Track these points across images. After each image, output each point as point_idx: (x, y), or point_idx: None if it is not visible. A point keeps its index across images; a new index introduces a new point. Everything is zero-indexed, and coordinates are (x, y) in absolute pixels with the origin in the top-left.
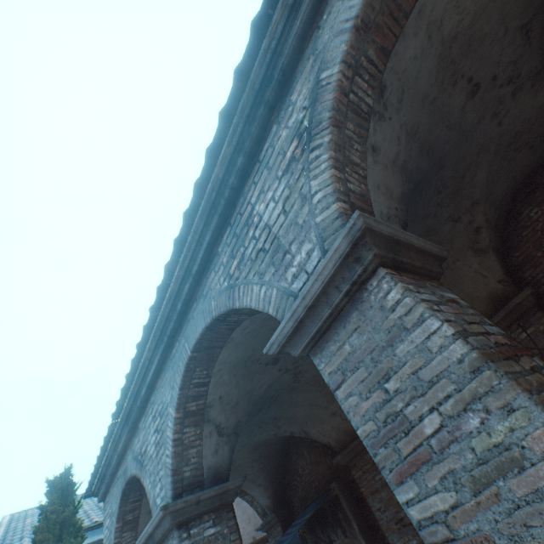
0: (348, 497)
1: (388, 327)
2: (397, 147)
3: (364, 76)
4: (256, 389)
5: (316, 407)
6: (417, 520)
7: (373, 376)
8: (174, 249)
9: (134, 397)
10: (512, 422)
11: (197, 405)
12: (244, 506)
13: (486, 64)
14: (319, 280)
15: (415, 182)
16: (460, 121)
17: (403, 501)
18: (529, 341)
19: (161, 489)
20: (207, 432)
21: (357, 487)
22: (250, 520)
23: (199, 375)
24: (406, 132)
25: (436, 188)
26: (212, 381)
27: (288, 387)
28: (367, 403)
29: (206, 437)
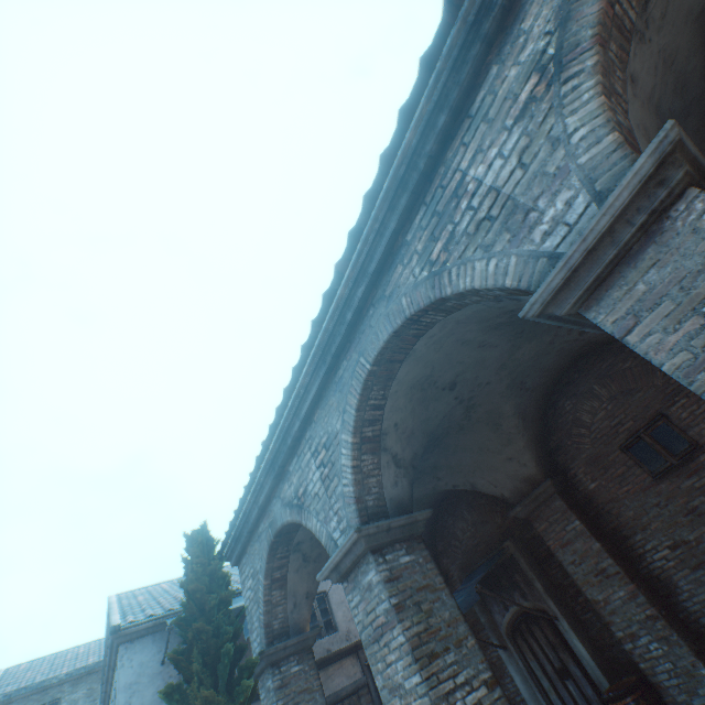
0: (527, 557)
1: (704, 249)
2: (653, 80)
3: None
4: (431, 419)
5: (487, 452)
6: None
7: (684, 306)
8: (348, 244)
9: (283, 436)
10: None
11: (373, 432)
12: None
13: None
14: (607, 214)
15: None
16: None
17: None
18: None
19: (338, 522)
20: (384, 462)
21: (538, 545)
22: None
23: (375, 395)
24: (663, 60)
25: None
26: (387, 404)
27: (456, 425)
28: (676, 335)
29: (384, 467)
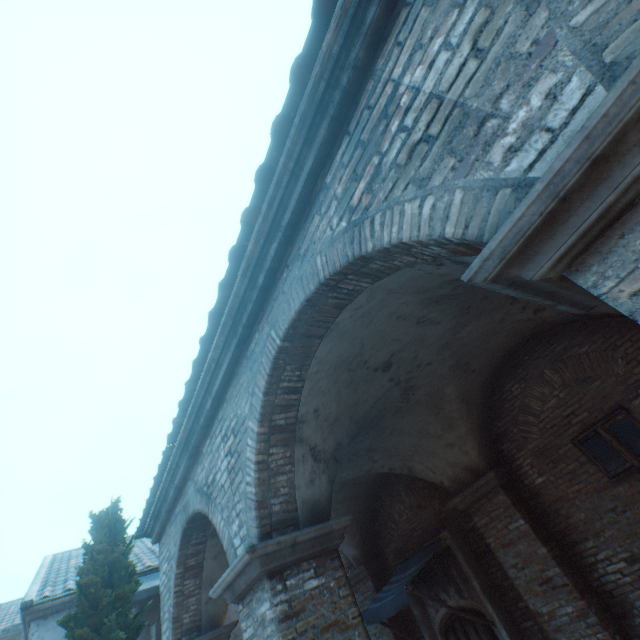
0: (465, 550)
1: None
2: None
3: None
4: (360, 404)
5: (426, 436)
6: None
7: None
8: (256, 187)
9: (196, 413)
10: None
11: (286, 419)
12: None
13: None
14: None
15: None
16: None
17: None
18: None
19: (239, 526)
20: (299, 455)
21: (477, 538)
22: None
23: (289, 376)
24: None
25: None
26: (305, 387)
27: (393, 407)
28: None
29: (299, 462)
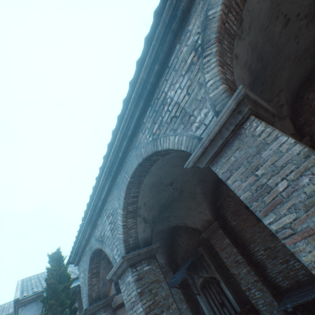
0: (208, 254)
1: (256, 145)
2: (246, 56)
3: (233, 13)
4: (162, 199)
5: (190, 209)
6: (275, 230)
7: (248, 170)
8: (117, 122)
9: (94, 208)
10: None
11: (133, 208)
12: None
13: (295, 6)
14: (217, 125)
15: (254, 77)
16: (278, 41)
17: (267, 223)
18: None
19: (117, 251)
20: (139, 221)
21: (213, 249)
22: None
23: (133, 191)
24: (251, 47)
25: (261, 82)
26: (140, 195)
27: (176, 199)
28: (245, 183)
29: (139, 224)
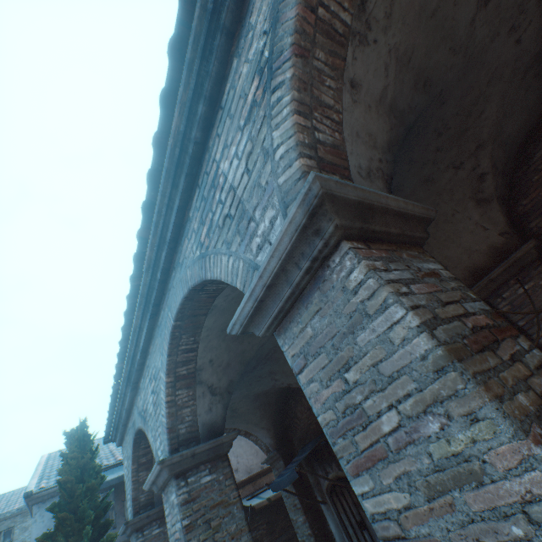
0: None
1: (349, 312)
2: (384, 80)
3: None
4: (247, 351)
5: None
6: (371, 513)
7: (334, 364)
8: (144, 215)
9: (131, 361)
10: (475, 433)
11: (188, 370)
12: (252, 442)
13: None
14: (275, 256)
15: (407, 124)
16: (467, 40)
17: (358, 493)
18: (527, 296)
19: (160, 443)
20: (200, 393)
21: None
22: (258, 454)
23: (186, 342)
24: (397, 59)
25: (436, 129)
26: (200, 346)
27: None
28: (328, 391)
29: (200, 397)
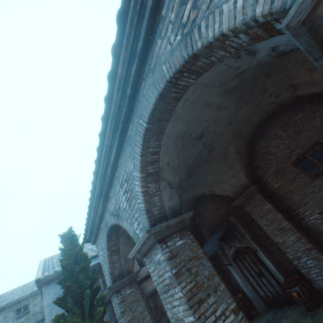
0: (241, 223)
1: None
2: None
3: None
4: (189, 158)
5: (220, 174)
6: None
7: None
8: (118, 27)
9: (103, 177)
10: None
11: (153, 169)
12: None
13: None
14: None
15: None
16: None
17: None
18: None
19: (138, 224)
20: (163, 186)
21: (246, 217)
22: None
23: (152, 145)
24: None
25: None
26: (161, 151)
27: (203, 161)
28: None
29: (163, 190)
